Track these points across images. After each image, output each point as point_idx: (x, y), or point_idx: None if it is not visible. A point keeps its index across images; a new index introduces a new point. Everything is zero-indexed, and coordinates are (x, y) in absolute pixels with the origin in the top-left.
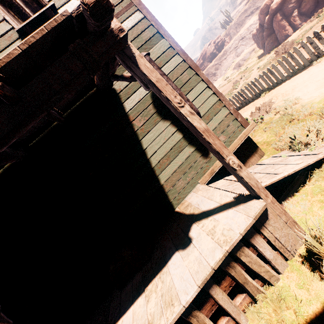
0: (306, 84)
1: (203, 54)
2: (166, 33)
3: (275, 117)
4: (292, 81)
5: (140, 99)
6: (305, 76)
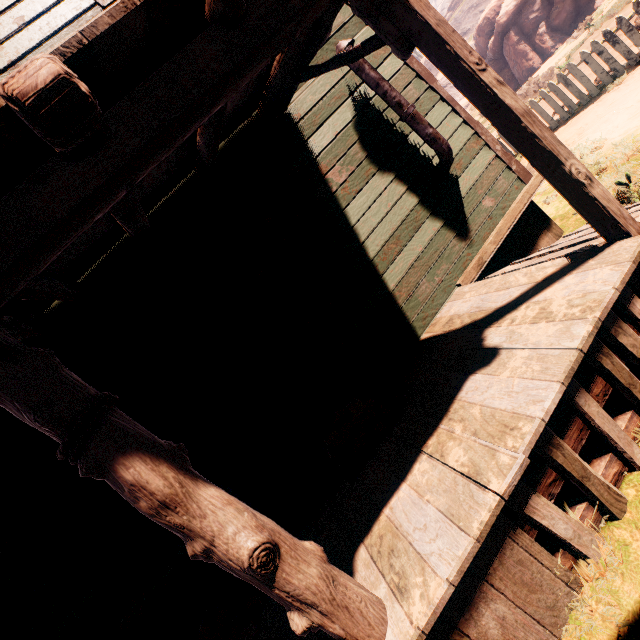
0: (605, 119)
1: None
2: None
3: None
4: (572, 124)
5: (336, 133)
6: (597, 109)
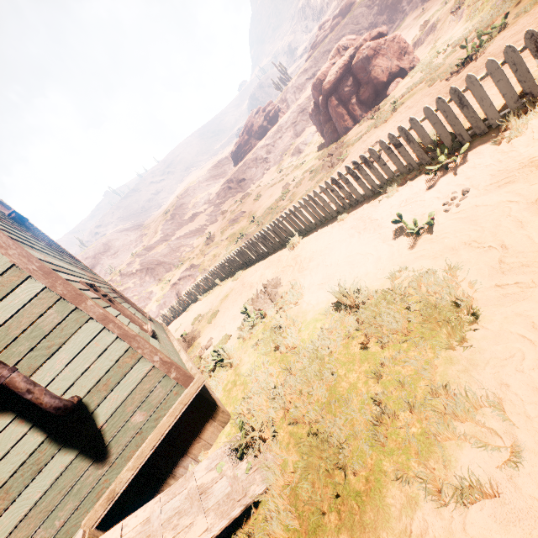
0: (319, 261)
1: (249, 127)
2: (3, 240)
3: (275, 317)
4: (317, 237)
5: None
6: (325, 239)
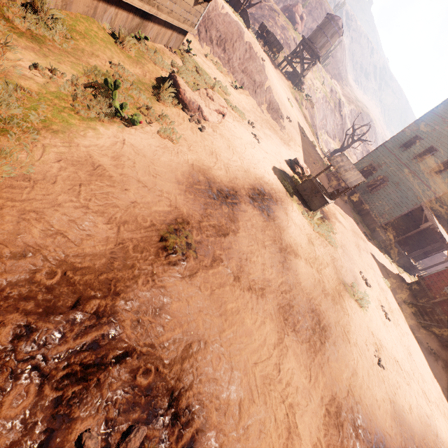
0: None
1: None
2: None
3: None
4: None
5: None
6: None
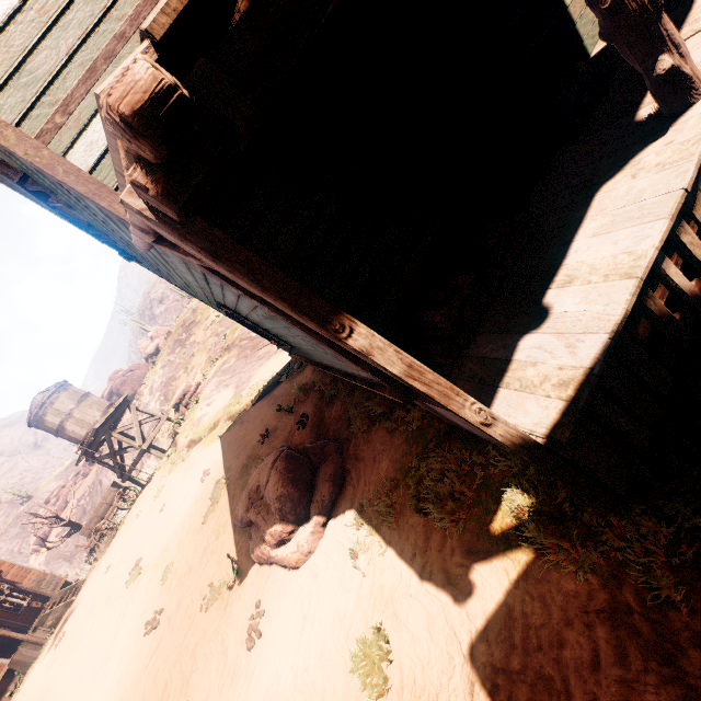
0: None
1: None
2: None
3: None
4: None
5: None
6: None
